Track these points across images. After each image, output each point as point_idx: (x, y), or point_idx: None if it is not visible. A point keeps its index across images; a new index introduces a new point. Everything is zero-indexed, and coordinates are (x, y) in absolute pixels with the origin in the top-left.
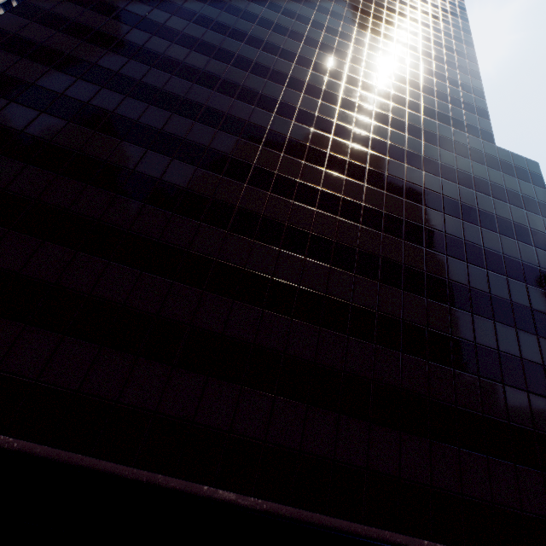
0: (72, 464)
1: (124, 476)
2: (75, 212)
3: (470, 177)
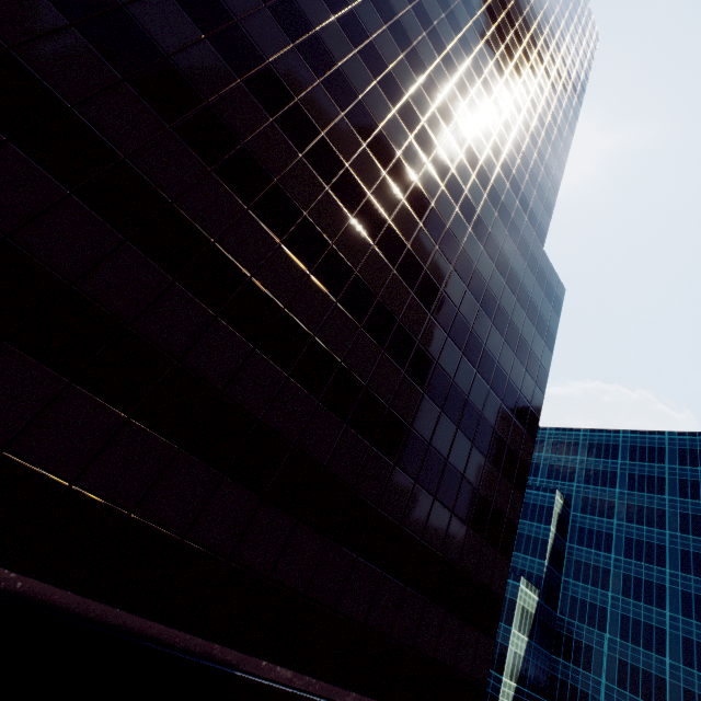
0: None
1: None
2: None
3: (508, 266)
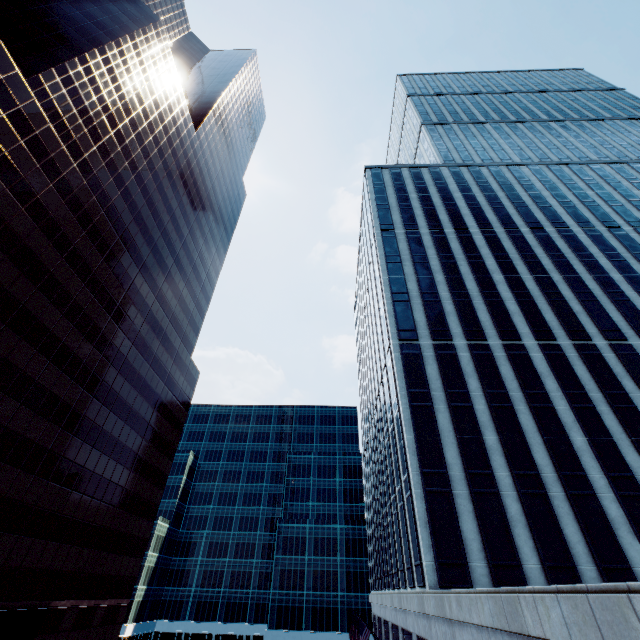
0: None
1: None
2: None
3: (172, 380)
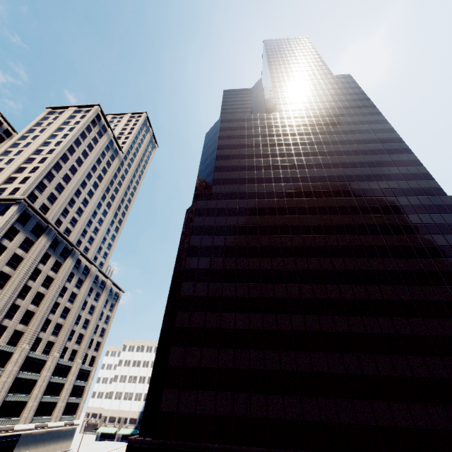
0: None
1: None
2: (280, 330)
3: (446, 226)
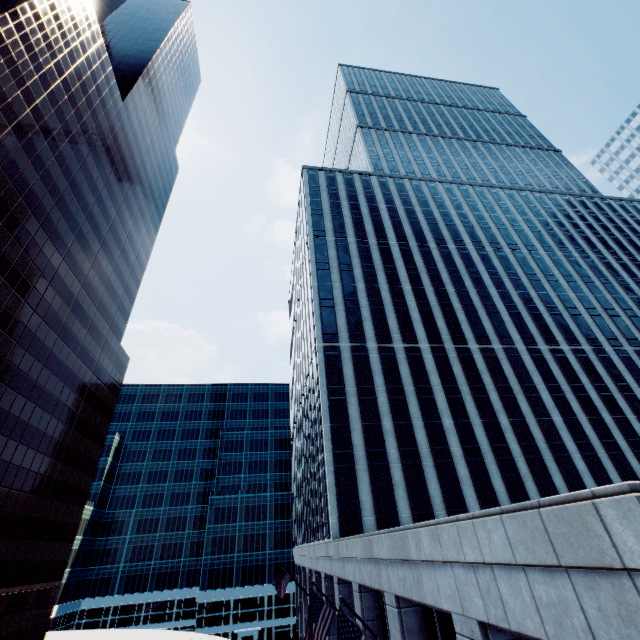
0: None
1: None
2: None
3: (100, 368)
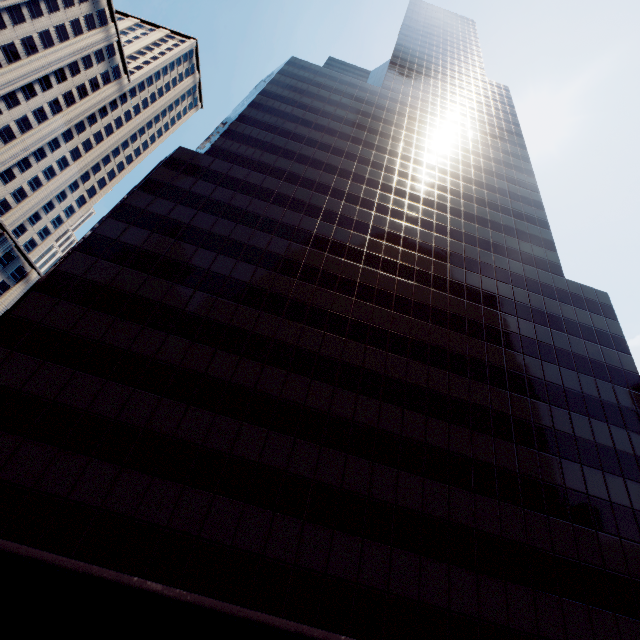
0: (234, 615)
1: (276, 626)
2: (210, 376)
3: (544, 314)
